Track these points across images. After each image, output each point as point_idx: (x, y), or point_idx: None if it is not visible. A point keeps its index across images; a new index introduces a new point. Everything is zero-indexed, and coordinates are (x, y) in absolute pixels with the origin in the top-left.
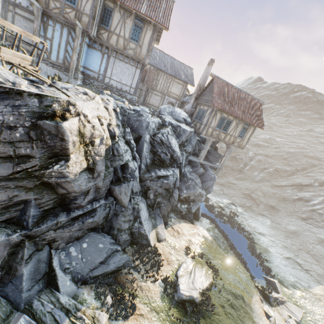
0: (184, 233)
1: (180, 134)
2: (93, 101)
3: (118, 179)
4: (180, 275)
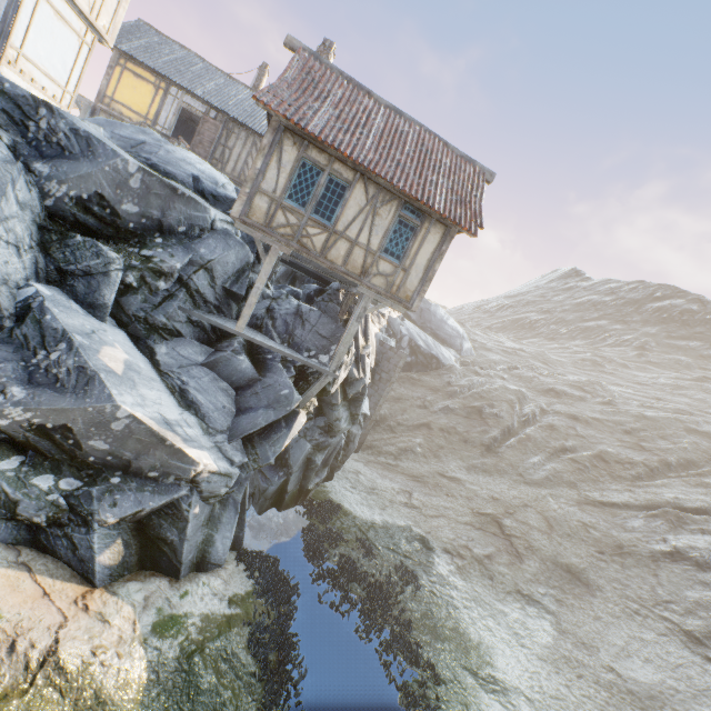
0: None
1: (69, 151)
2: None
3: None
4: None
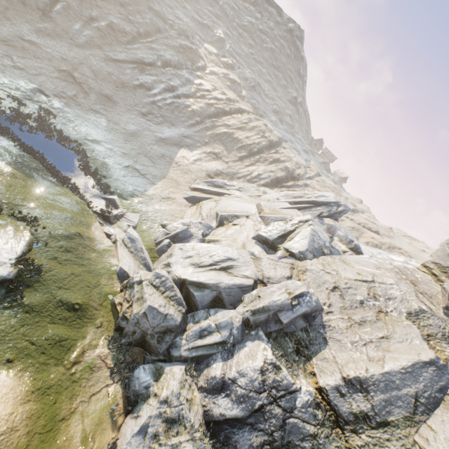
0: None
1: None
2: None
3: None
4: None
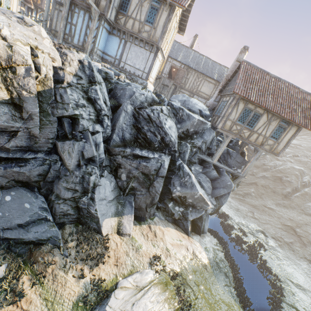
0: (165, 239)
1: (184, 119)
2: (29, 28)
3: (66, 136)
4: (122, 286)
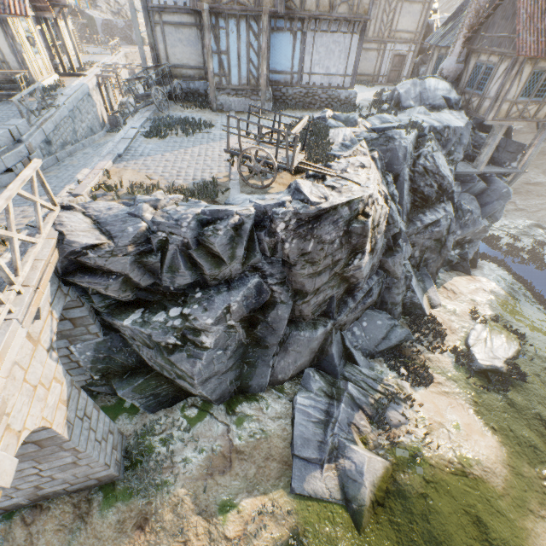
0: (461, 291)
1: (448, 139)
2: (370, 172)
3: (388, 249)
4: (472, 345)
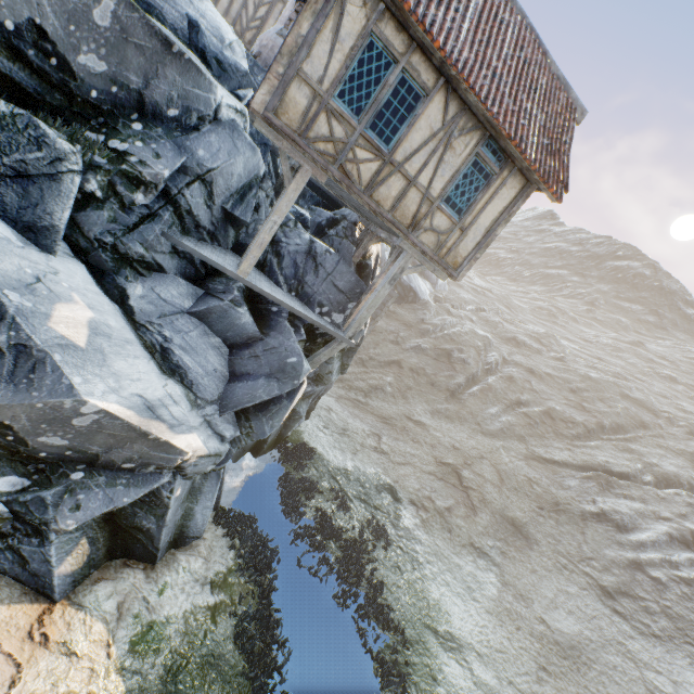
0: None
1: None
2: None
3: None
4: None
